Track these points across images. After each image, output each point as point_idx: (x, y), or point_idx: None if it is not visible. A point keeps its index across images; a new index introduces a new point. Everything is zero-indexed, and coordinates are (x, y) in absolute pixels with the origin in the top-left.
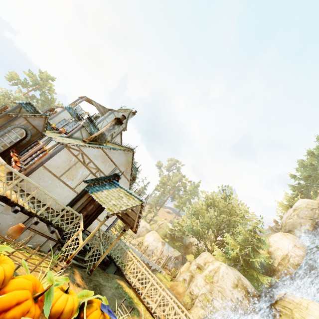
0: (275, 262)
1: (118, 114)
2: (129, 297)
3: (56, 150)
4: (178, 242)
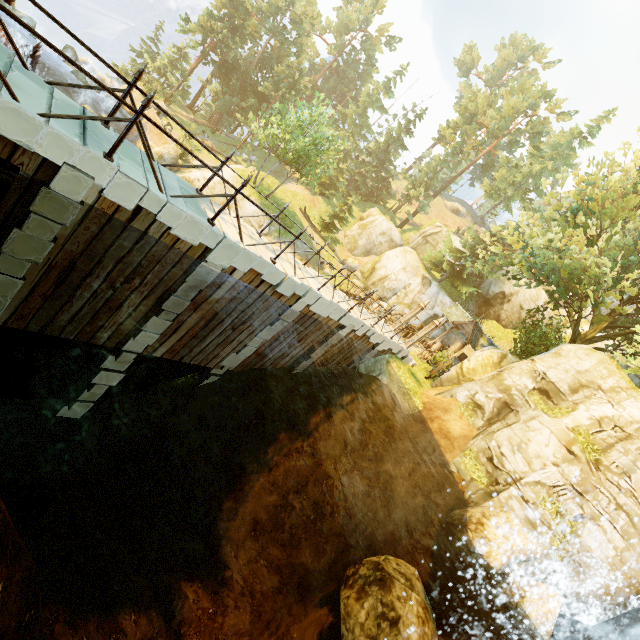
0: None
1: None
2: None
3: None
4: (469, 287)
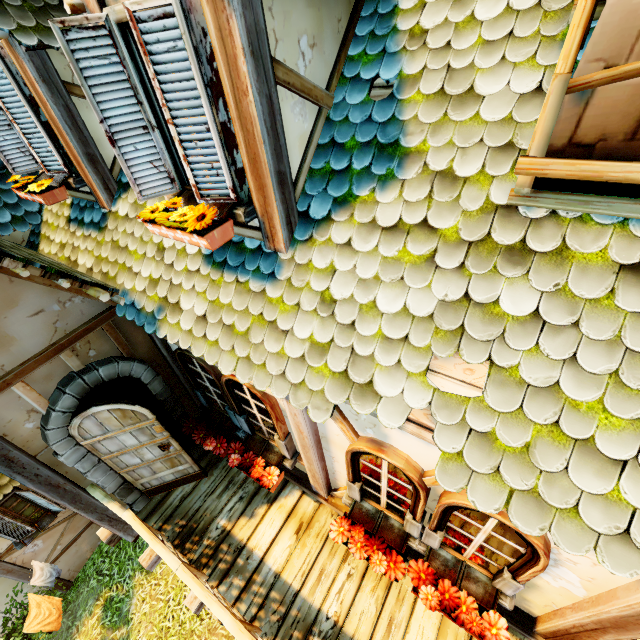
0: None
1: None
2: None
3: None
4: None
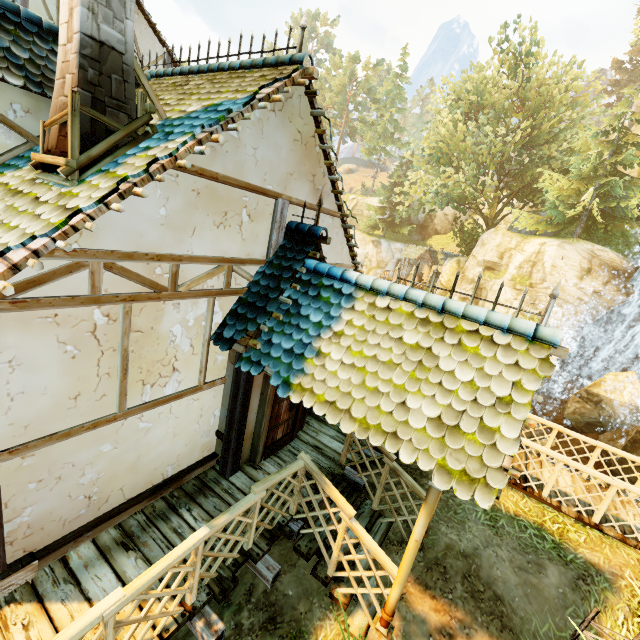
0: None
1: None
2: (535, 530)
3: None
4: (405, 227)
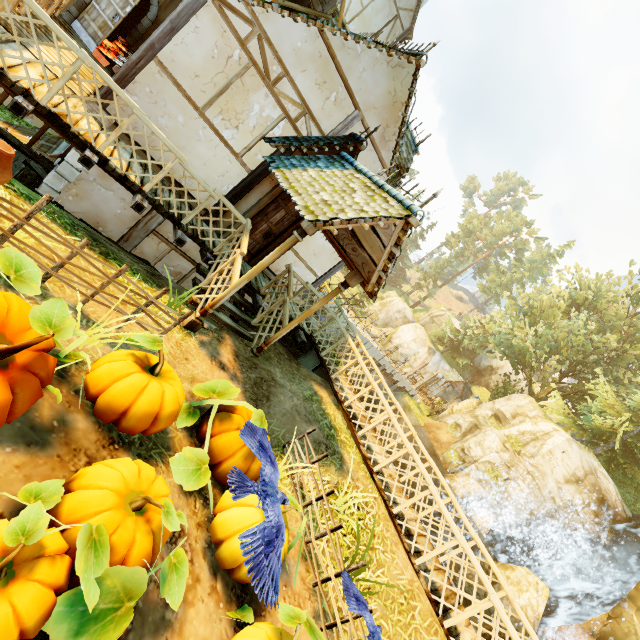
0: None
1: None
2: (330, 425)
3: (184, 4)
4: (464, 358)
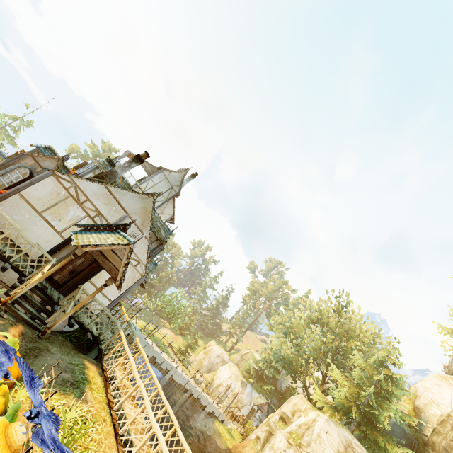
0: (427, 427)
1: (169, 174)
2: (85, 378)
3: (39, 176)
4: (268, 385)
